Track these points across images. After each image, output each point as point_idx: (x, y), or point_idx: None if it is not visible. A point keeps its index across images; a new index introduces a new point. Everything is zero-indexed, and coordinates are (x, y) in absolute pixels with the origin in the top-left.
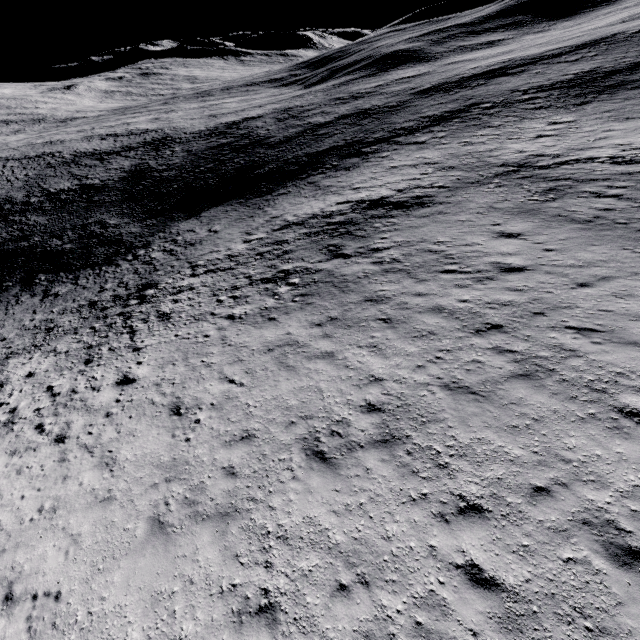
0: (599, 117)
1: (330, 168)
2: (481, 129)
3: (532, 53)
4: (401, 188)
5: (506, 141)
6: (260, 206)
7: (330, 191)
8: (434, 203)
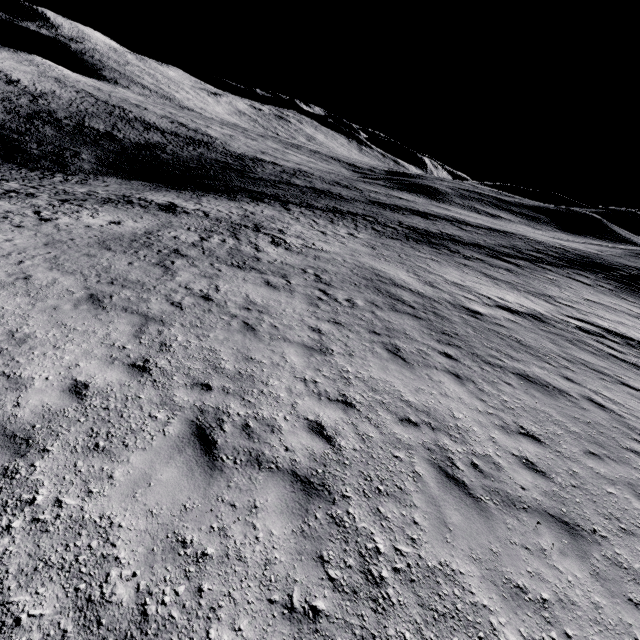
0: (370, 242)
1: (230, 196)
2: (325, 220)
3: (469, 220)
4: (201, 209)
5: (306, 225)
6: (156, 190)
7: (190, 199)
8: (174, 214)
